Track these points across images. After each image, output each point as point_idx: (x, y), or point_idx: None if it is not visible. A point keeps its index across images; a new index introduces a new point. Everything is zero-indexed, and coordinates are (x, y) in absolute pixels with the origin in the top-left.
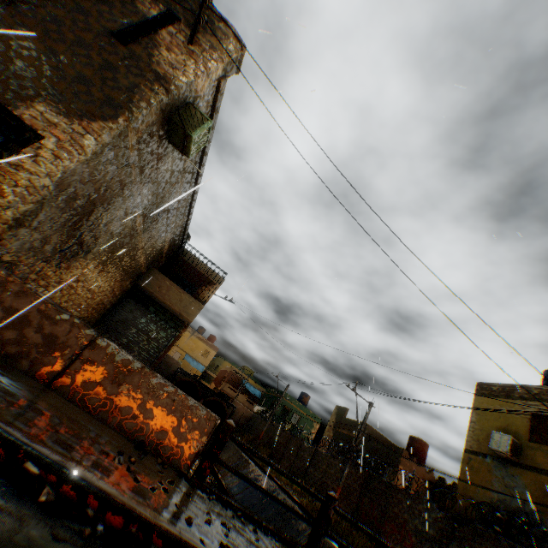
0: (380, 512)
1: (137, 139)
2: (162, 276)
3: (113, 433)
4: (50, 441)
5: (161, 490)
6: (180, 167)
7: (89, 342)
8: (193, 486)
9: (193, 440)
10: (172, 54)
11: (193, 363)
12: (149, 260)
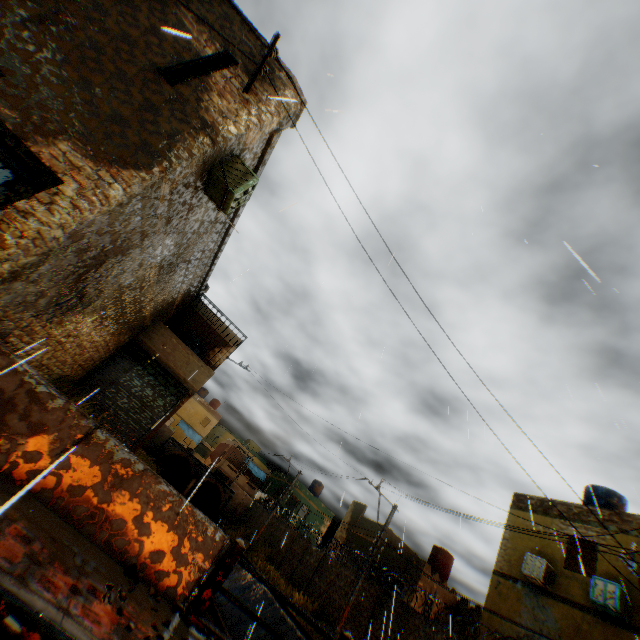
0: (392, 639)
1: (170, 189)
2: (169, 332)
3: (100, 553)
4: (34, 581)
5: (156, 637)
6: (212, 217)
7: (84, 436)
8: (188, 624)
9: (195, 564)
10: (224, 100)
11: (189, 432)
12: (156, 313)
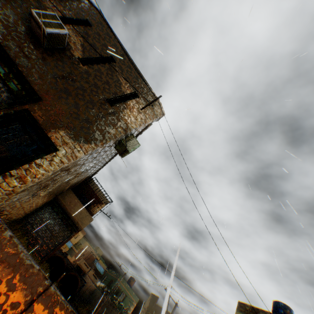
0: None
1: (102, 149)
2: (74, 196)
3: None
4: None
5: None
6: (112, 152)
7: (44, 290)
8: None
9: None
10: (132, 112)
11: None
12: (71, 186)
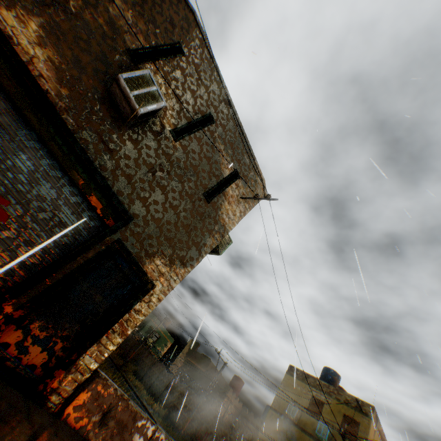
0: (211, 438)
1: None
2: None
3: None
4: None
5: None
6: None
7: (152, 433)
8: None
9: None
10: (230, 205)
11: None
12: None
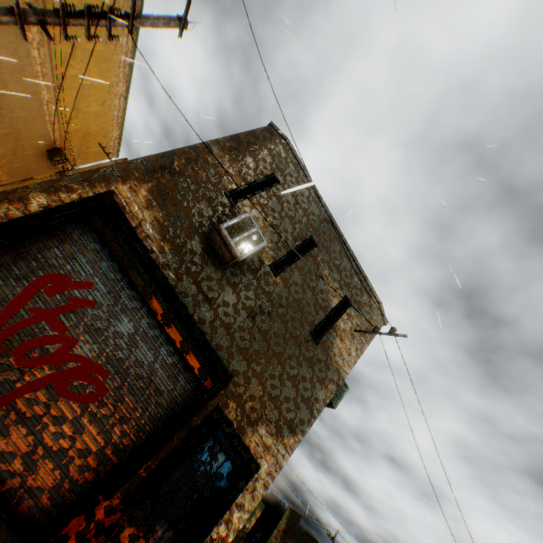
0: None
1: None
2: None
3: None
4: None
5: None
6: None
7: None
8: None
9: None
10: (343, 342)
11: None
12: None
